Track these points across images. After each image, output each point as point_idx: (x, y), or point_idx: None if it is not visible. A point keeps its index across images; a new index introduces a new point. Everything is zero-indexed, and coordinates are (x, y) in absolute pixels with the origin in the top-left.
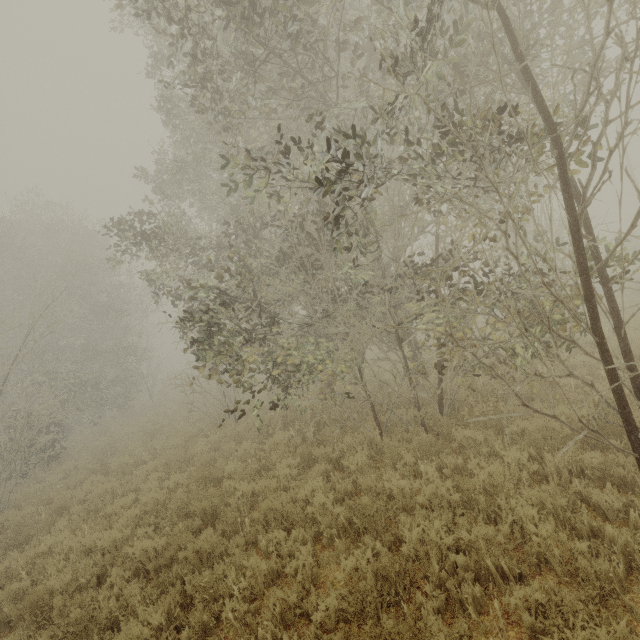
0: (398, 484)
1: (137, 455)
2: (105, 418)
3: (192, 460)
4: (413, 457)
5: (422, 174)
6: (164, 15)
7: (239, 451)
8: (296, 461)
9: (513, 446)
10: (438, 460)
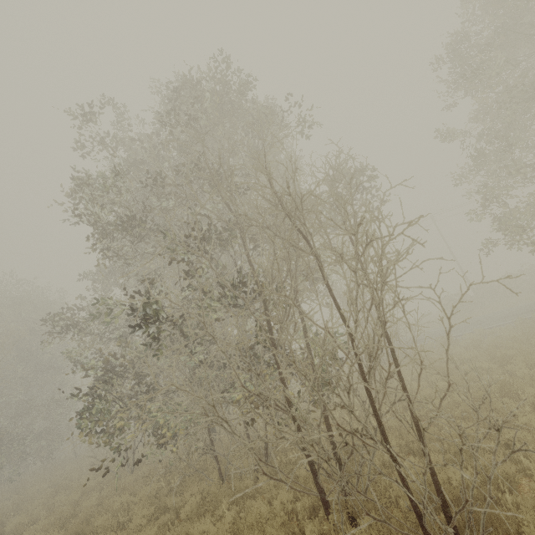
0: (199, 528)
1: (34, 514)
2: (26, 473)
3: (75, 516)
4: (226, 503)
5: (211, 309)
6: (87, 220)
7: (114, 505)
8: (149, 512)
9: (284, 490)
10: (242, 505)
